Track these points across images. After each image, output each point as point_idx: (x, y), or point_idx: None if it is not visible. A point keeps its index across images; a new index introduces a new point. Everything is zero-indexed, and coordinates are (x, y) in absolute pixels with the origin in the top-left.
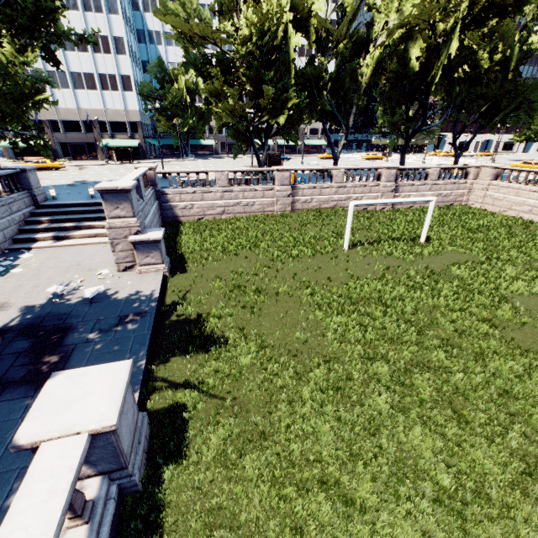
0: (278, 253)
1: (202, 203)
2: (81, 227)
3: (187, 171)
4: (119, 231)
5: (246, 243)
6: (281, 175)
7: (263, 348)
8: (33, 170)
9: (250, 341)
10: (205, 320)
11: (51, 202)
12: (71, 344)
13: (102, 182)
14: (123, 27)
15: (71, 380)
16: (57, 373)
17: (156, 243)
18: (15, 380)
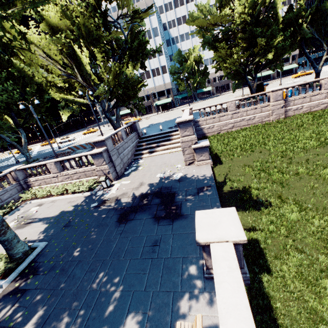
0: (285, 147)
1: (219, 123)
2: (160, 145)
3: (209, 106)
4: (186, 143)
5: (256, 143)
6: (275, 94)
7: (302, 210)
8: (137, 121)
9: (289, 205)
10: (247, 191)
11: (145, 135)
12: (179, 201)
13: (176, 119)
14: (161, 41)
15: (207, 215)
16: (198, 211)
17: (206, 148)
18: (161, 216)
